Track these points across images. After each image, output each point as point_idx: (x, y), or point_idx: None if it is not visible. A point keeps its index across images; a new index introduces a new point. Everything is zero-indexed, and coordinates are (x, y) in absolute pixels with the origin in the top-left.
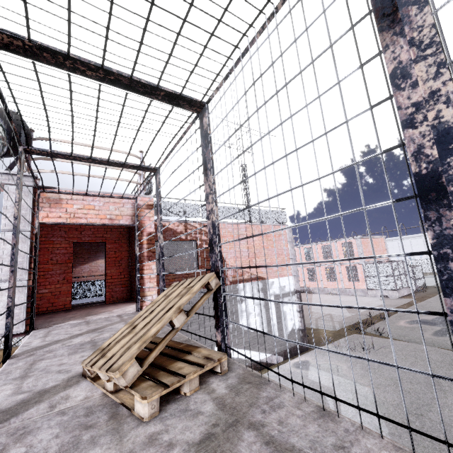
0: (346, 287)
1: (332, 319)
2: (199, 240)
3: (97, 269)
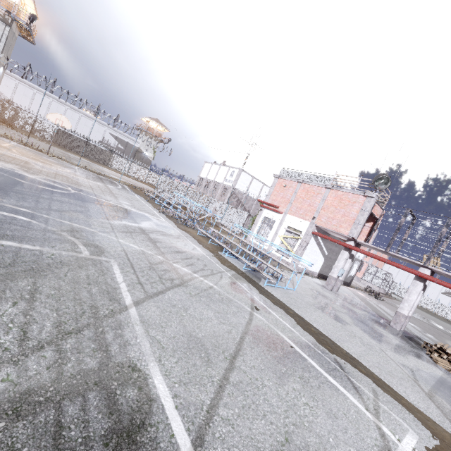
0: None
1: None
2: None
3: None
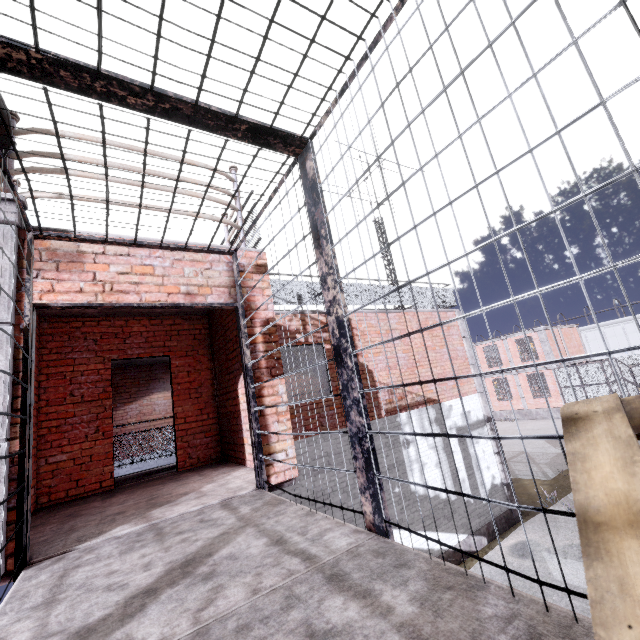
0: (530, 406)
1: (533, 460)
2: (328, 342)
3: (151, 409)
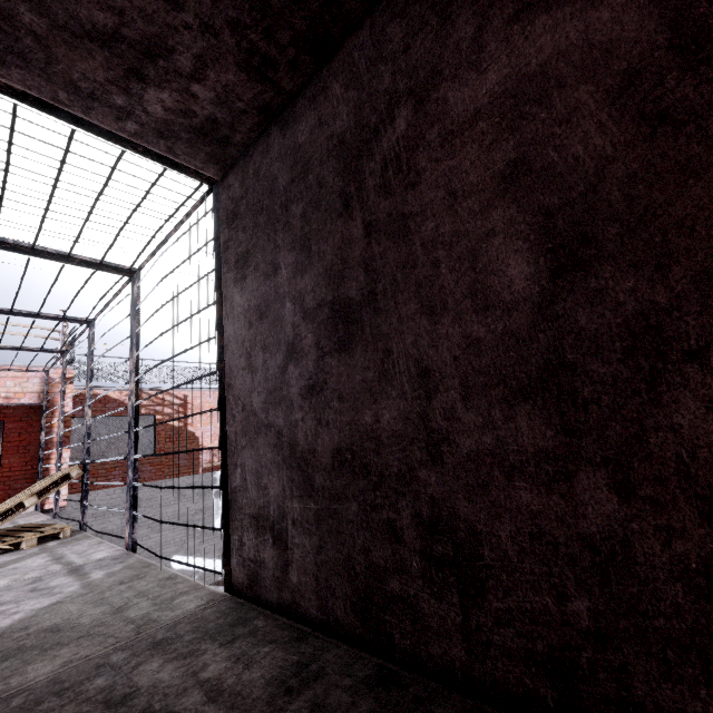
0: None
1: None
2: (161, 414)
3: None
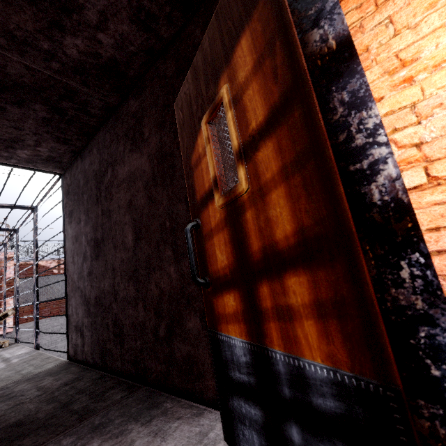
0: None
1: None
2: None
3: None
